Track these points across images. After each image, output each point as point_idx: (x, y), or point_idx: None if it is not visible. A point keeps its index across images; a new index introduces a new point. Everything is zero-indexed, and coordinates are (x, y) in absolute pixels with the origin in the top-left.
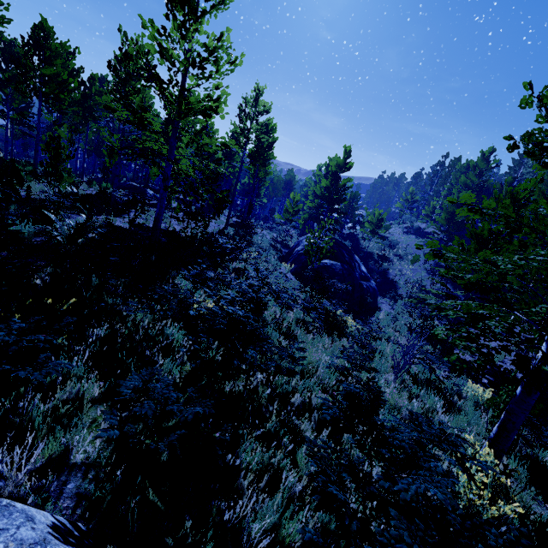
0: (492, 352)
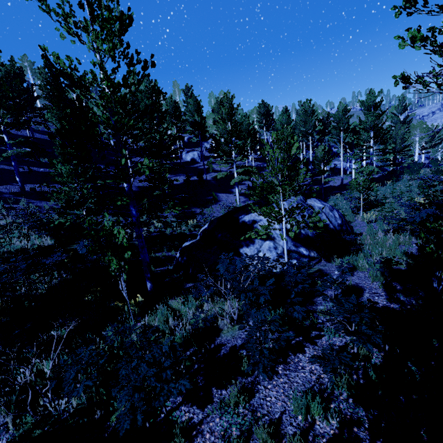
0: None
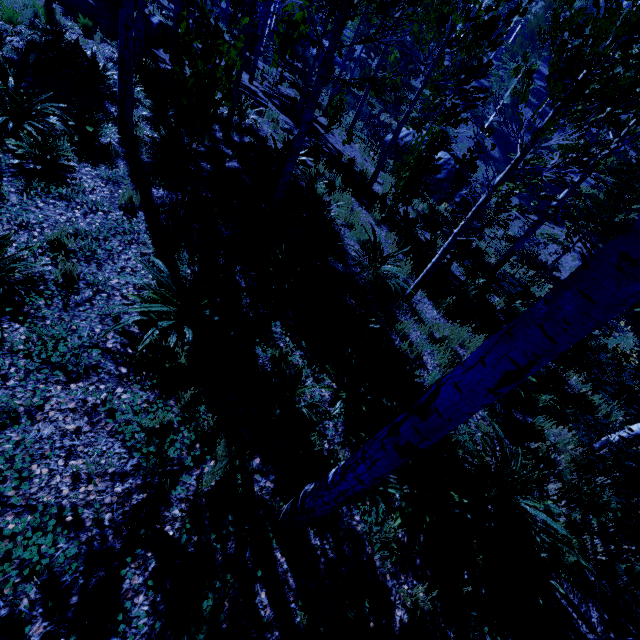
0: (564, 265)
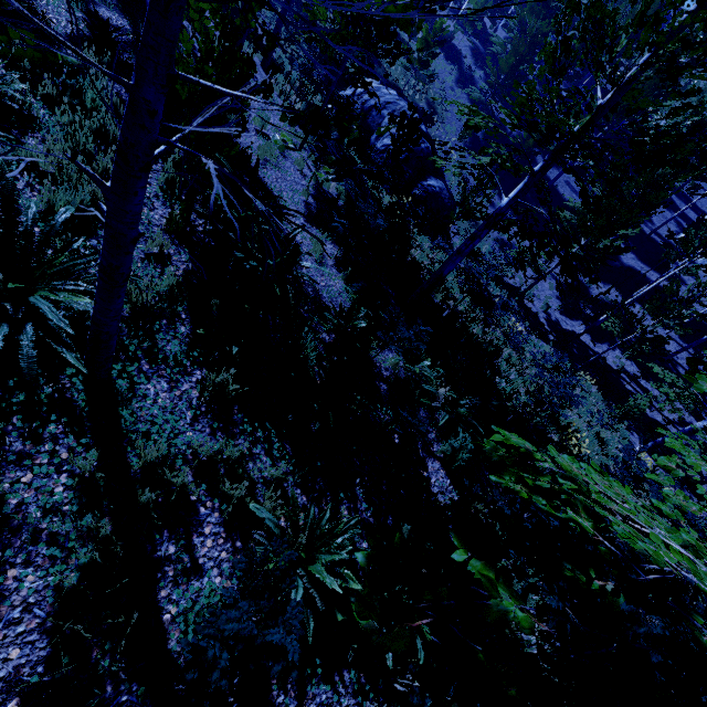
0: (539, 294)
